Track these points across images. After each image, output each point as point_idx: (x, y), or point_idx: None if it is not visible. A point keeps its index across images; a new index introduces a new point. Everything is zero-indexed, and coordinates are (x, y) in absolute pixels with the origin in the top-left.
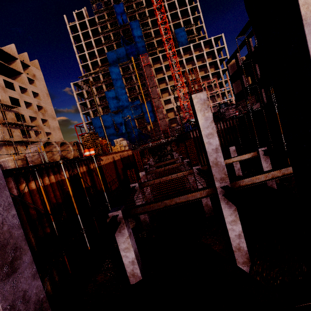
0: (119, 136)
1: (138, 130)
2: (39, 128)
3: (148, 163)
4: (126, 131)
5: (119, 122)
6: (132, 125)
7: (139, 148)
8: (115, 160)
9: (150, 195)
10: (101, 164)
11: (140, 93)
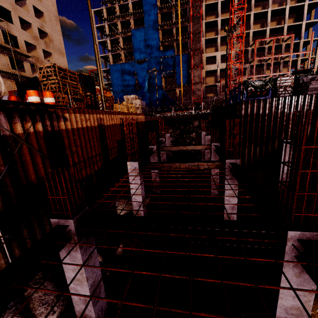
0: (139, 96)
1: (163, 92)
2: (37, 61)
3: (160, 139)
4: (148, 90)
5: (142, 77)
6: (156, 83)
7: (158, 115)
8: (106, 125)
9: (141, 208)
10: (60, 127)
11: (177, 39)
